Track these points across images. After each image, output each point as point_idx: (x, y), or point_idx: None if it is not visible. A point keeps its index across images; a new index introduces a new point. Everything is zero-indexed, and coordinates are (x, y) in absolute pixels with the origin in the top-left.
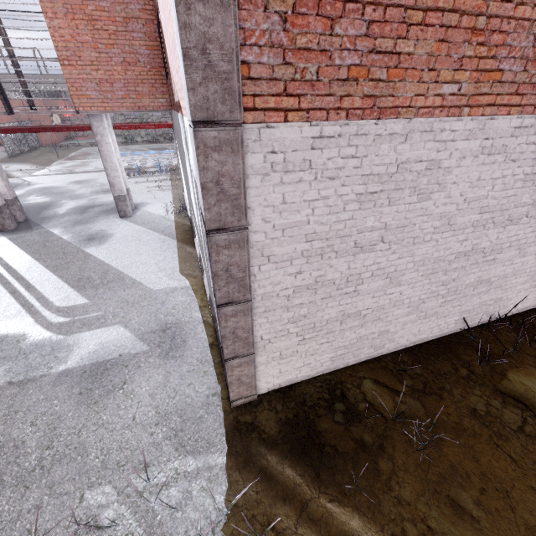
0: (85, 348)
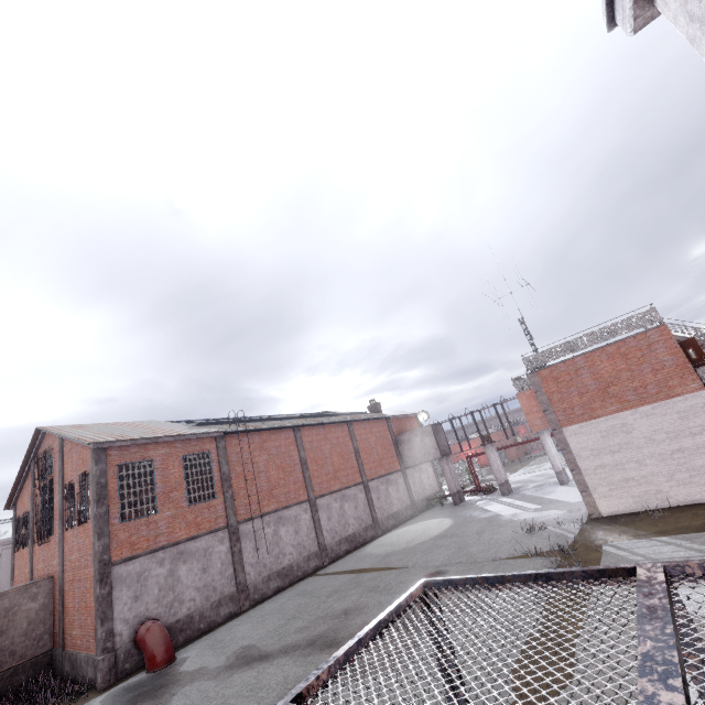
0: (542, 513)
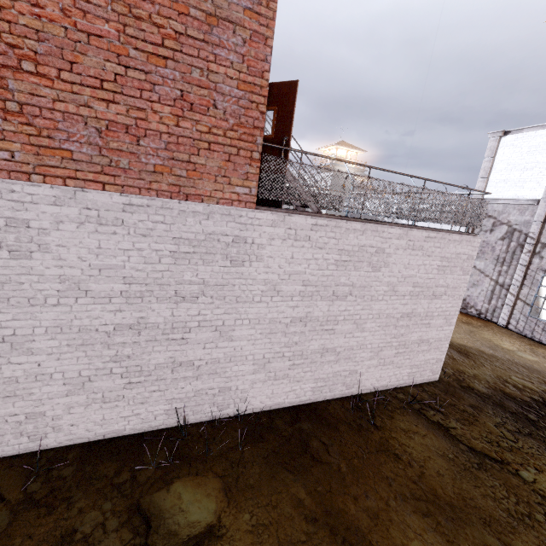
0: None
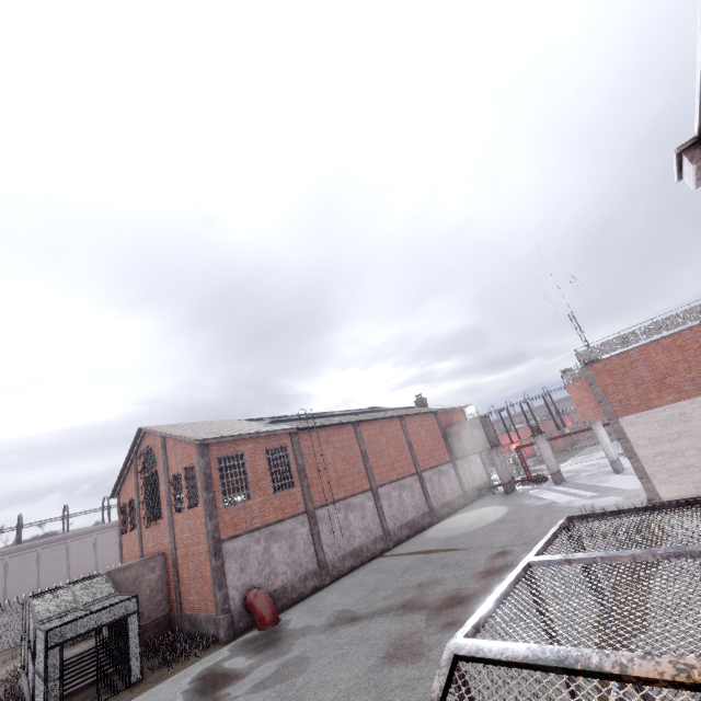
0: (600, 500)
